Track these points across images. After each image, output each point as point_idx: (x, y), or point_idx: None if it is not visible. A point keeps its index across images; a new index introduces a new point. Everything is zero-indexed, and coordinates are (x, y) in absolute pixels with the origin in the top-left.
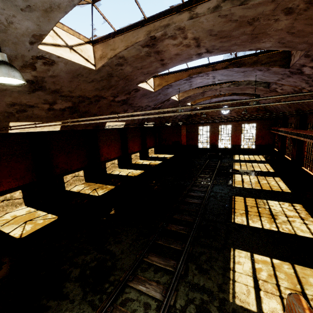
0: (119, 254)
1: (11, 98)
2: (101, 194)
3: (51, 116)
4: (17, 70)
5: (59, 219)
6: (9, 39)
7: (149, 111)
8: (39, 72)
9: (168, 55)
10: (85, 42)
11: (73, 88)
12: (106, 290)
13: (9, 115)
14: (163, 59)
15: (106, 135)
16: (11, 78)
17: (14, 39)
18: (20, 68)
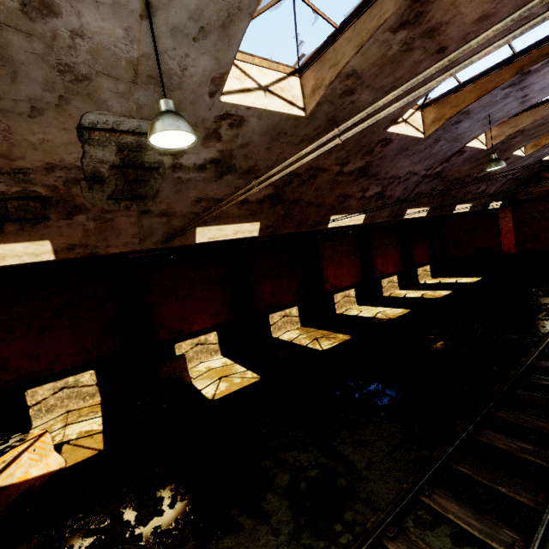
0: (362, 468)
1: (195, 192)
2: (327, 349)
3: (246, 213)
4: (184, 119)
5: (261, 381)
6: (186, 98)
7: (421, 75)
8: (226, 142)
9: (459, 31)
10: (288, 74)
11: (273, 161)
12: (338, 538)
13: (195, 217)
14: (444, 46)
15: (332, 245)
16: (177, 133)
17: (191, 96)
18: (202, 142)
